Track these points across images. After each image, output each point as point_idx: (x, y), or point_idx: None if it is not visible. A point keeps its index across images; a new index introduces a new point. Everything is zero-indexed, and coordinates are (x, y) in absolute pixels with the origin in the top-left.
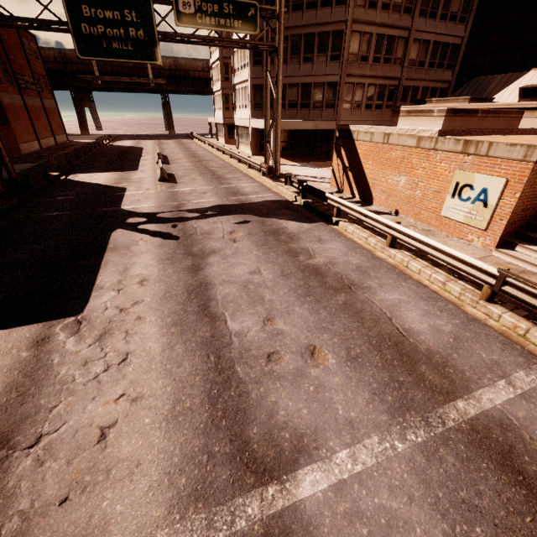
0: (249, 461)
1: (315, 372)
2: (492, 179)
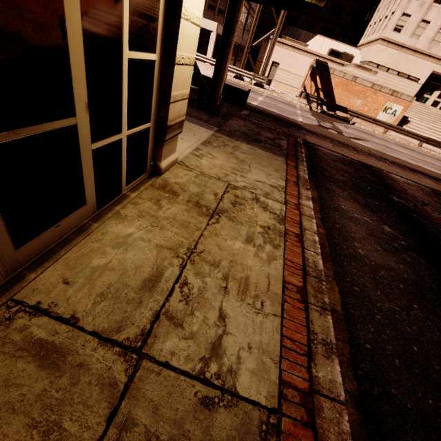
0: None
1: None
2: (399, 107)
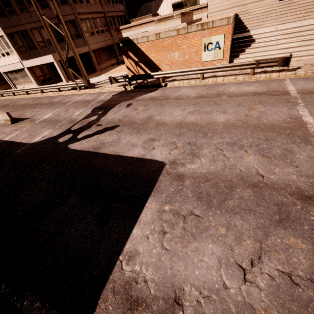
0: (296, 128)
1: (262, 109)
2: (219, 36)
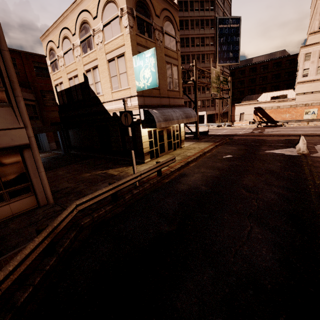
0: None
1: None
2: (314, 109)
